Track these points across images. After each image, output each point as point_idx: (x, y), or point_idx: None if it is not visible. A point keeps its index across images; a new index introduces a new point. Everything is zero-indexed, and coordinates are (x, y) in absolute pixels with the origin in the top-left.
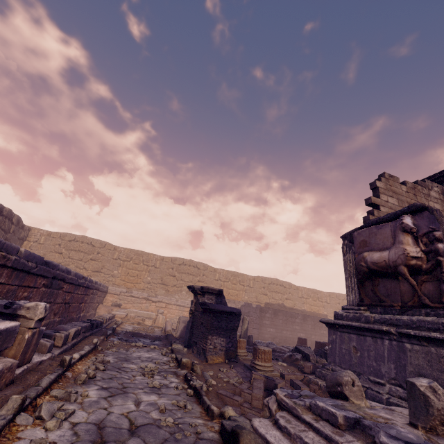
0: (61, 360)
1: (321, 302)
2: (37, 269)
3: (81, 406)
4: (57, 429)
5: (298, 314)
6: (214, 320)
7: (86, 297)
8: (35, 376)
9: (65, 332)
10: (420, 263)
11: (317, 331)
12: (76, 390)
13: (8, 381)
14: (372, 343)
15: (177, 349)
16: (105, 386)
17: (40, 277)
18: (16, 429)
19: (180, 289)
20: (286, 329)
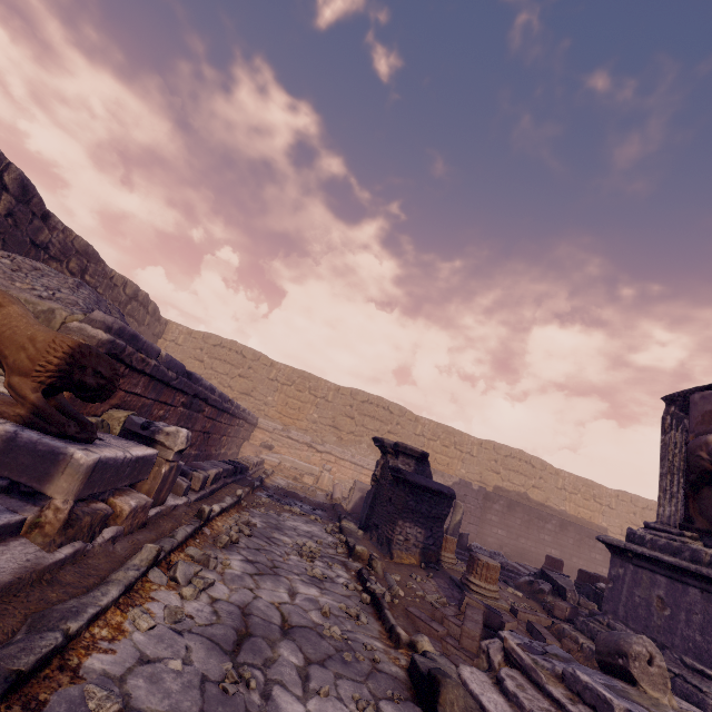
0: (199, 510)
1: (599, 504)
2: (177, 381)
3: (222, 577)
4: (194, 599)
5: (552, 516)
6: (410, 499)
7: (230, 429)
8: (168, 523)
9: (204, 473)
10: None
11: (583, 551)
12: (216, 555)
13: (141, 523)
14: (699, 601)
15: (348, 530)
16: (251, 559)
17: (179, 393)
18: (150, 587)
19: (358, 439)
20: (527, 537)
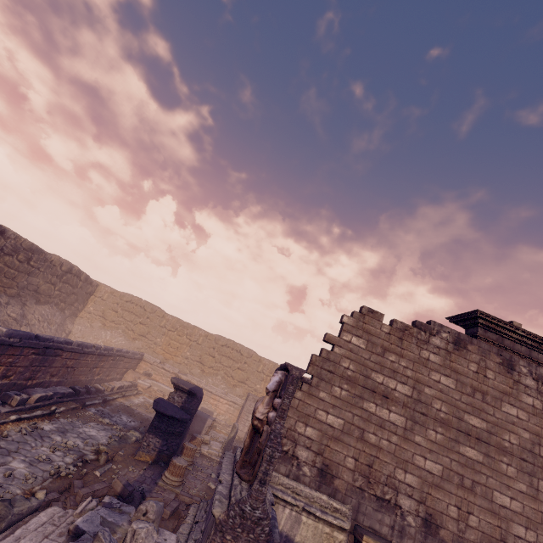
0: None
1: None
2: (20, 343)
3: None
4: None
5: None
6: (156, 420)
7: (102, 363)
8: None
9: (25, 396)
10: (259, 425)
11: None
12: None
13: None
14: None
15: (126, 436)
16: (3, 446)
17: (28, 348)
18: None
19: (216, 372)
20: None
